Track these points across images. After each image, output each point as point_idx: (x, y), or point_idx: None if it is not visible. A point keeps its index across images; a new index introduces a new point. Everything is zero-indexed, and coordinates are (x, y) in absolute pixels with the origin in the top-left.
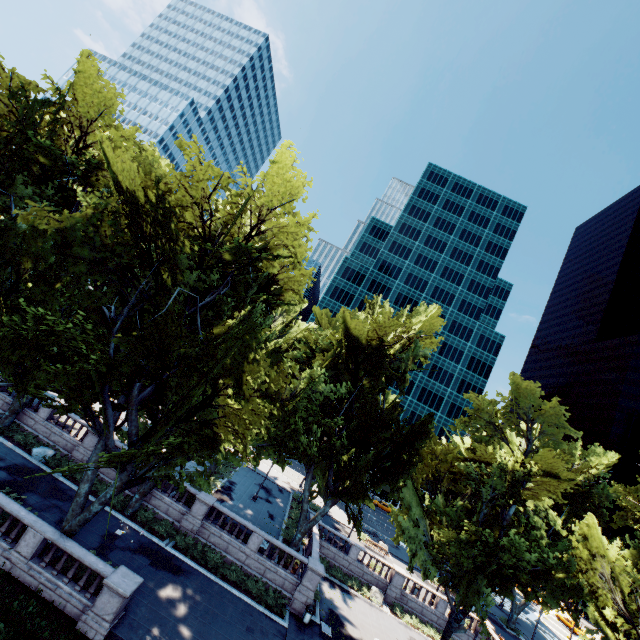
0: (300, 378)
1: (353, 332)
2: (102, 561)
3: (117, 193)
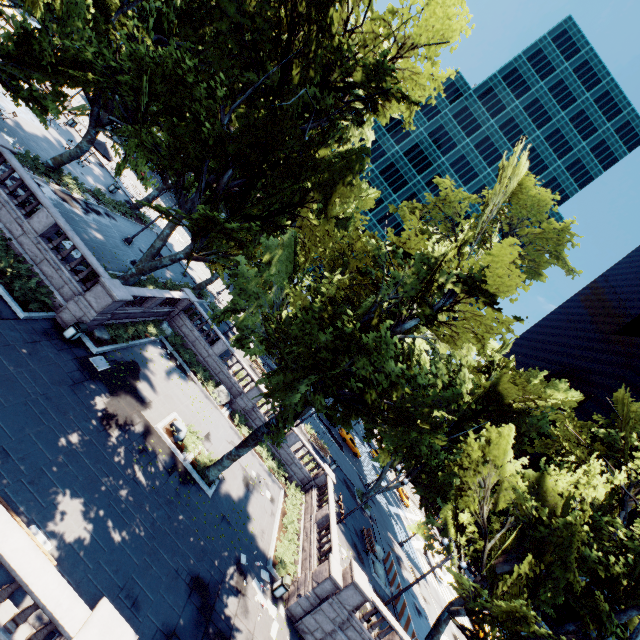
0: None
1: None
2: None
3: None
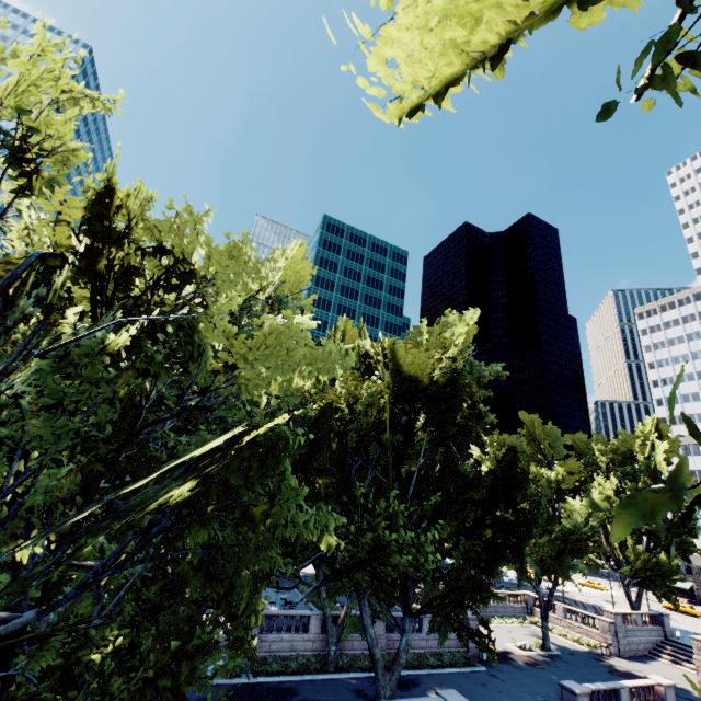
0: None
1: None
2: (428, 697)
3: (389, 379)
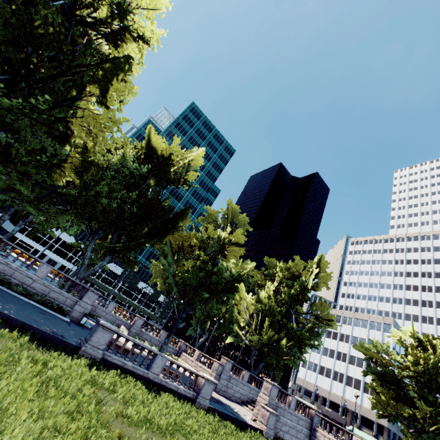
0: (114, 154)
1: (154, 143)
2: None
3: None
